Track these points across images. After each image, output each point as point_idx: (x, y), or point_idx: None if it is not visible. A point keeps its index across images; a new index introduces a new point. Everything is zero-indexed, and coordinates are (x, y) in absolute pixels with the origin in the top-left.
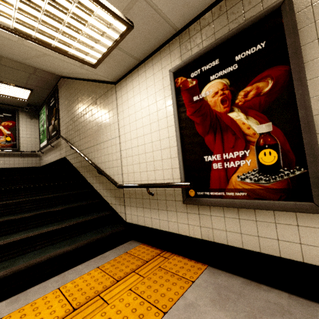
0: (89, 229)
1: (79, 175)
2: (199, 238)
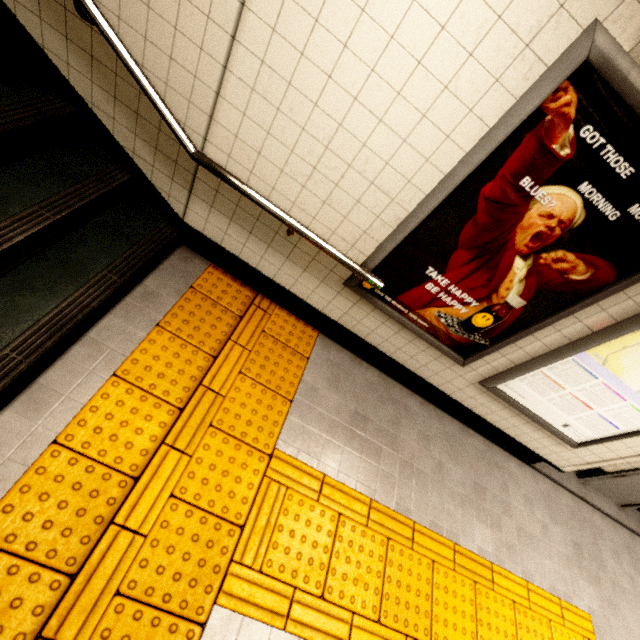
0: (83, 221)
1: None
2: (334, 320)
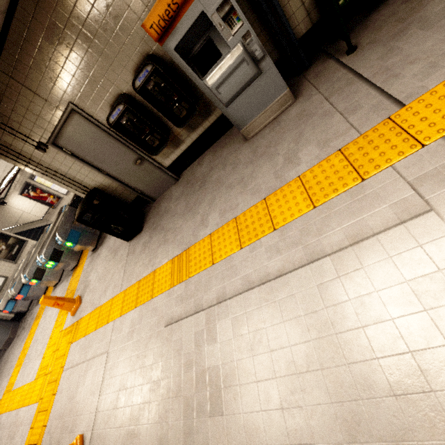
0: None
1: (25, 232)
2: None
